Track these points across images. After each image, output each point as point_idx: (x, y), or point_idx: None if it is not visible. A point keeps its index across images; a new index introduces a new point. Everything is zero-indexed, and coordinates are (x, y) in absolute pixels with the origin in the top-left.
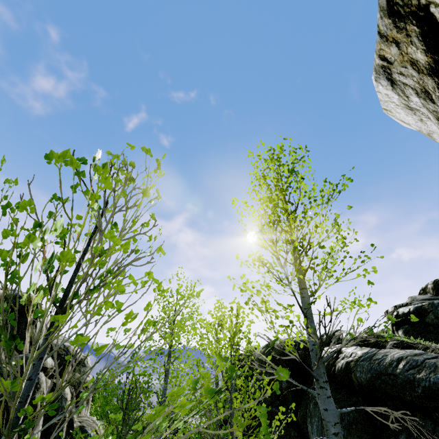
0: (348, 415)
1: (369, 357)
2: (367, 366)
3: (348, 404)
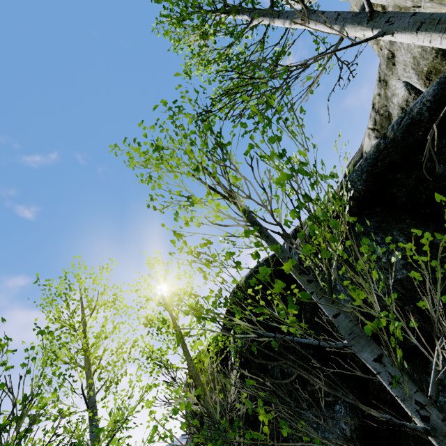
0: (369, 227)
1: (350, 175)
2: (356, 175)
3: (360, 223)
